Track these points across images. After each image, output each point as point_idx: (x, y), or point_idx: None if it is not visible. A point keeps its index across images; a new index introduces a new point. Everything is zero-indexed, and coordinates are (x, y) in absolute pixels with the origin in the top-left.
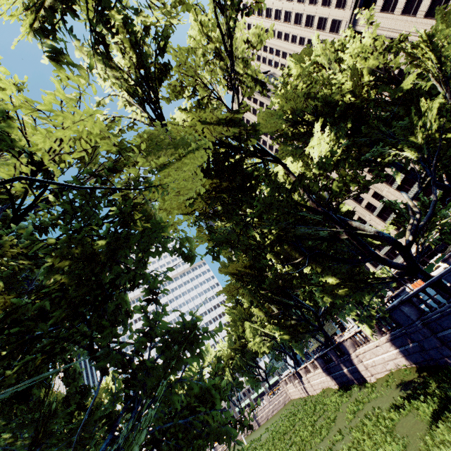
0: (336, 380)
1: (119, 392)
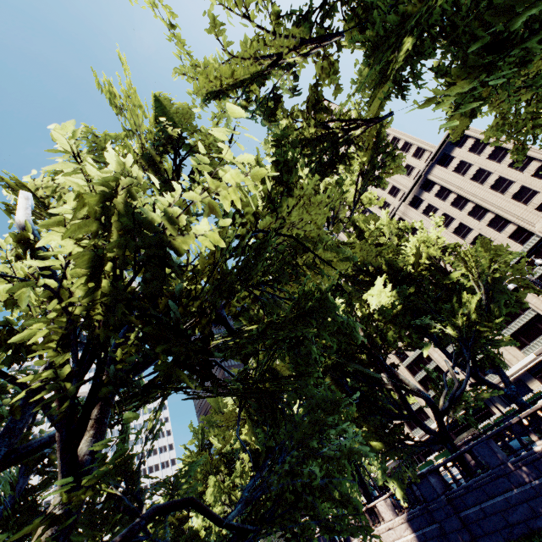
0: None
1: (195, 462)
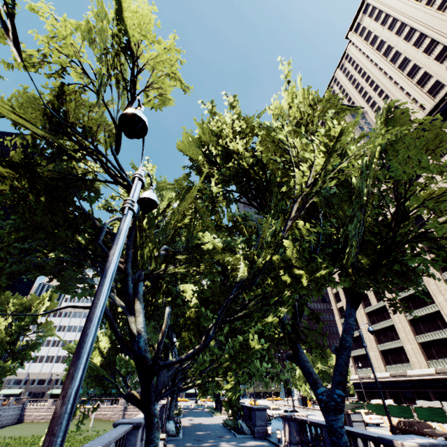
0: None
1: None
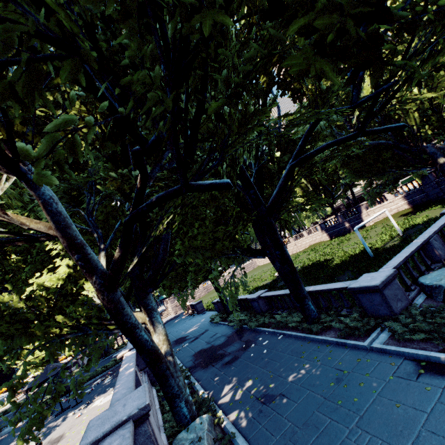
0: (331, 235)
1: None
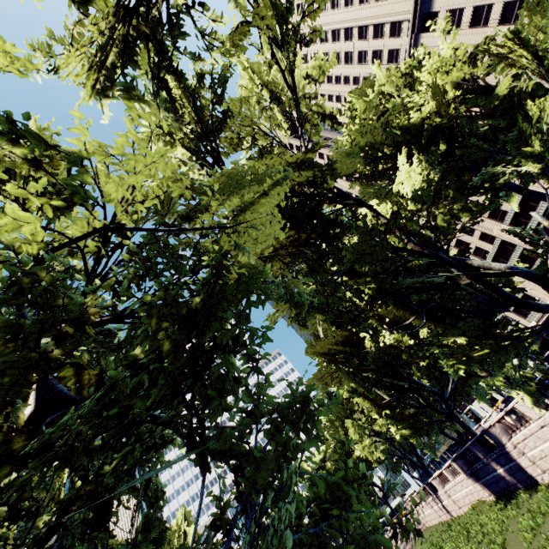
0: (490, 487)
1: None
